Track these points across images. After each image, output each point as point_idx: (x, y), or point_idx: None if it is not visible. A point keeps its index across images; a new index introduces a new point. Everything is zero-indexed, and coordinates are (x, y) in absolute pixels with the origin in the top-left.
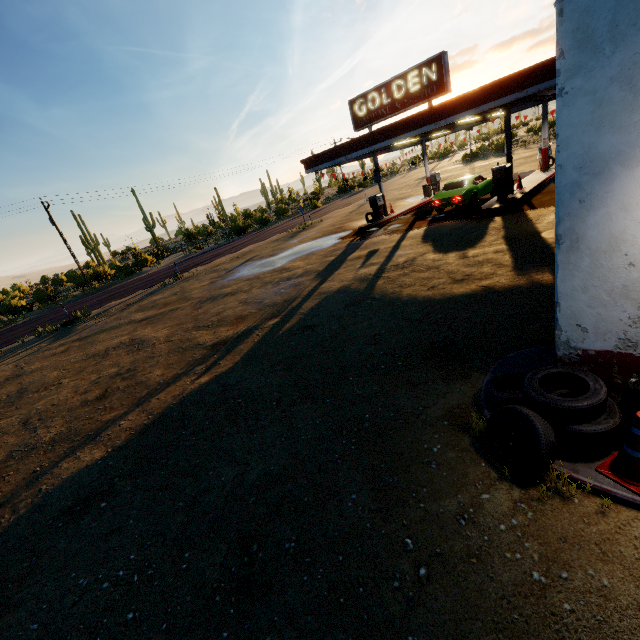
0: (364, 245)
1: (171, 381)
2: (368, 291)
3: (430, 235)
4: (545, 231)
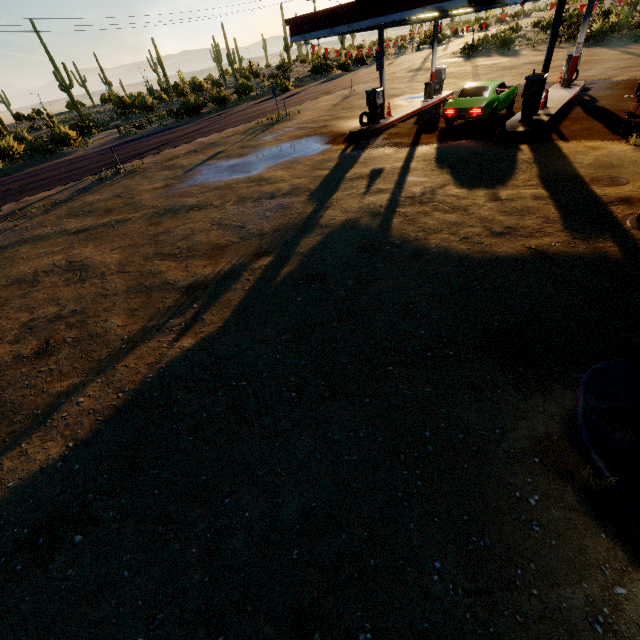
0: (363, 159)
1: (139, 338)
2: (384, 232)
3: (445, 158)
4: (588, 176)
